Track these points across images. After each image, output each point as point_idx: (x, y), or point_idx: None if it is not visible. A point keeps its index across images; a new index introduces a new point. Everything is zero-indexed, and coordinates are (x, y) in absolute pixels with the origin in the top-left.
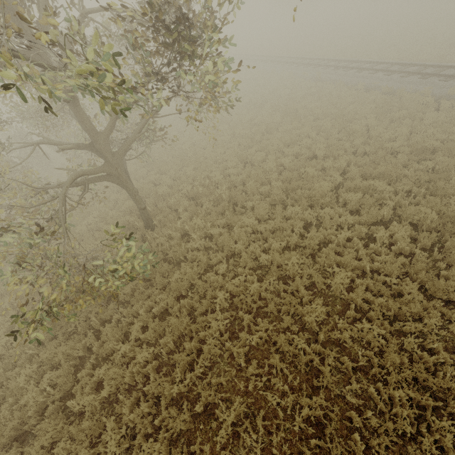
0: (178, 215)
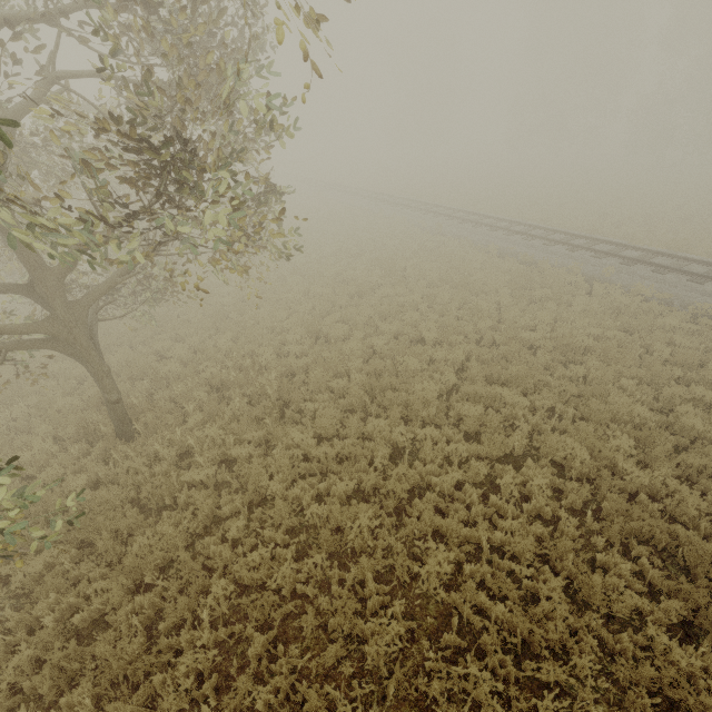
0: (187, 414)
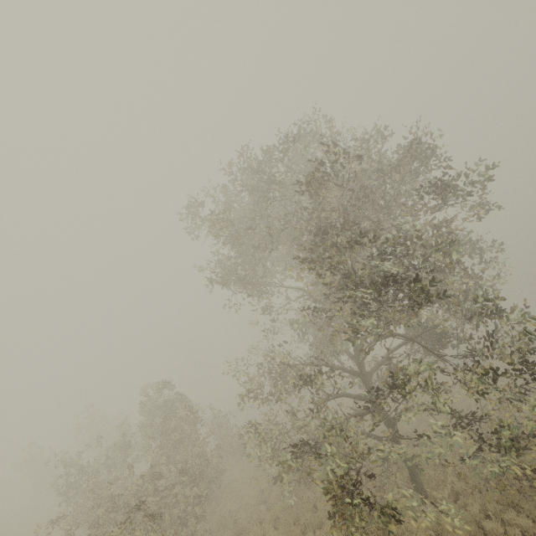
0: None
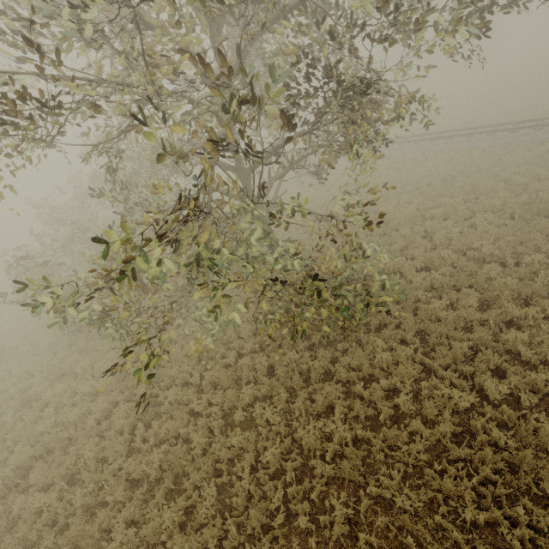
0: None
